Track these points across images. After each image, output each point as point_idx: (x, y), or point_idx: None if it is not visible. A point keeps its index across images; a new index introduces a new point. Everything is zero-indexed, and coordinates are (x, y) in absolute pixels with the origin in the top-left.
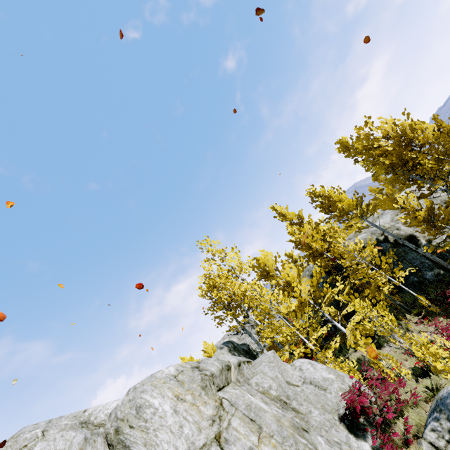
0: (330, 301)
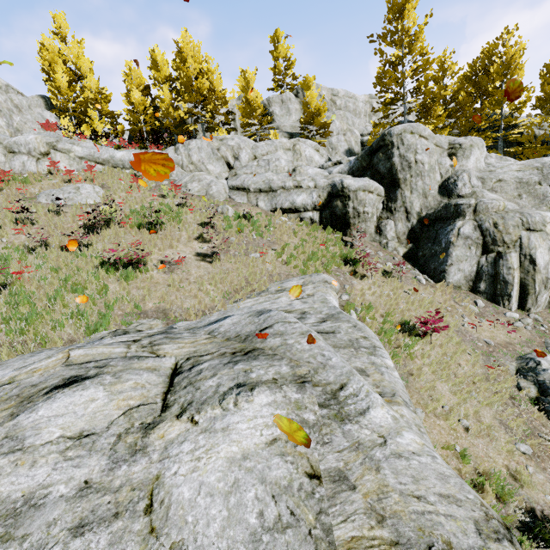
0: (104, 113)
